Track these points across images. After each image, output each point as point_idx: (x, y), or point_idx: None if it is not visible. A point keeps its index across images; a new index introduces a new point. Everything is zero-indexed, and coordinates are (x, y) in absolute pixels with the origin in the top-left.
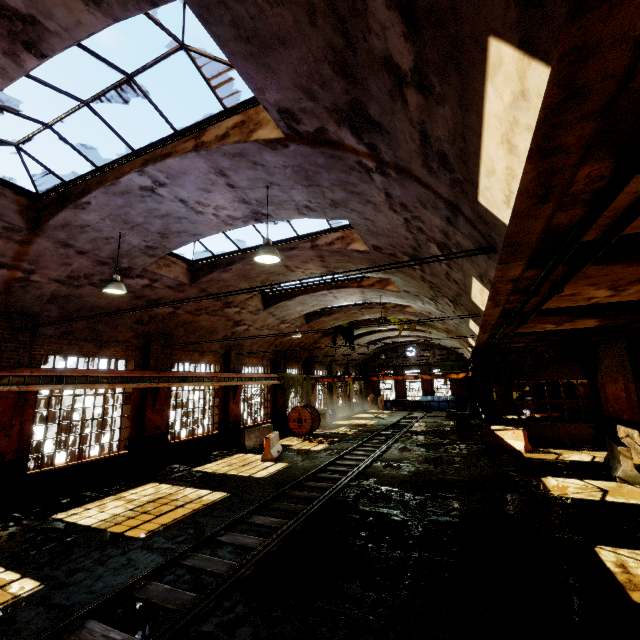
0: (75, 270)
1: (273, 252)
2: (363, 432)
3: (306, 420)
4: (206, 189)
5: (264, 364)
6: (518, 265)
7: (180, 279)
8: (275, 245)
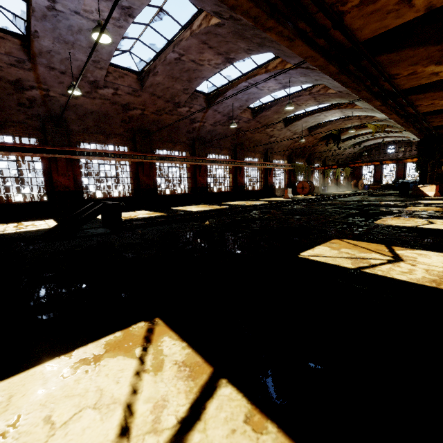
0: (216, 120)
1: (291, 106)
2: None
3: (306, 187)
4: (266, 82)
5: (284, 159)
6: (375, 102)
7: (249, 117)
8: (291, 95)
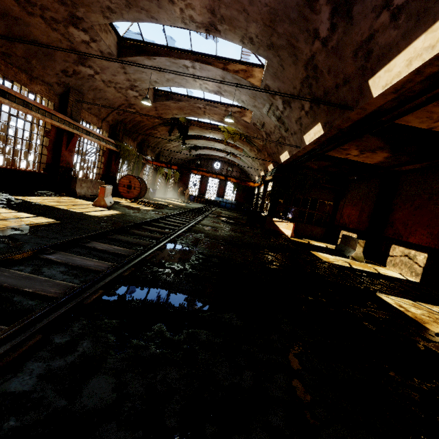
0: None
1: None
2: (179, 207)
3: (135, 188)
4: None
5: (103, 127)
6: None
7: None
8: None
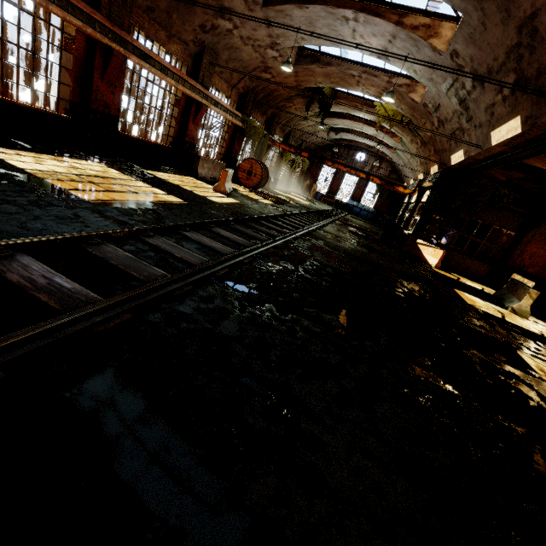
0: None
1: None
2: (301, 206)
3: (256, 175)
4: None
5: (232, 96)
6: None
7: None
8: None
